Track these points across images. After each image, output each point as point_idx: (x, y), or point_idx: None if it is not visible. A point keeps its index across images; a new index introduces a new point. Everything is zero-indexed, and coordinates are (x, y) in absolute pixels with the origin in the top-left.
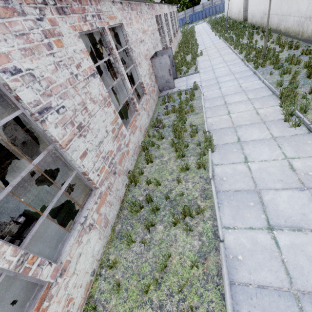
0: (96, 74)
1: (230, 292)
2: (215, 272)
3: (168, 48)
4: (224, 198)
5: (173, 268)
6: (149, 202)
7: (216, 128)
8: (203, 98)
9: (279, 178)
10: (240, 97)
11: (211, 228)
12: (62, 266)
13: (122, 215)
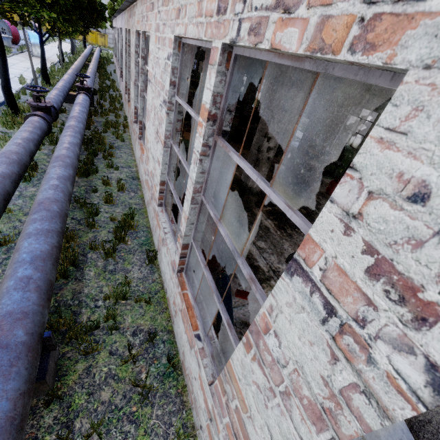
0: None
1: None
2: None
3: None
4: None
5: None
6: None
7: None
8: None
9: None
10: None
11: None
12: None
13: None
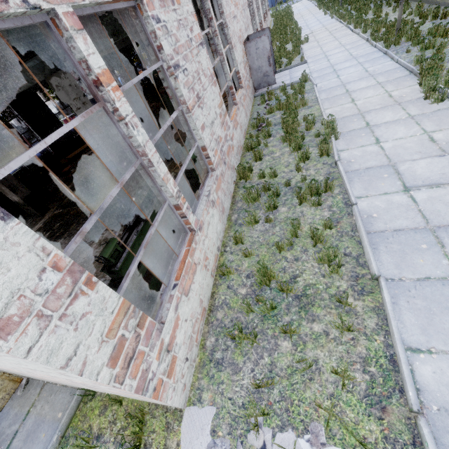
0: (203, 44)
1: (367, 235)
2: (349, 229)
3: (265, 28)
4: (354, 176)
5: (304, 234)
6: (266, 193)
7: (337, 118)
8: (316, 89)
9: (417, 150)
10: (367, 82)
11: (342, 201)
12: (199, 223)
13: (236, 207)
